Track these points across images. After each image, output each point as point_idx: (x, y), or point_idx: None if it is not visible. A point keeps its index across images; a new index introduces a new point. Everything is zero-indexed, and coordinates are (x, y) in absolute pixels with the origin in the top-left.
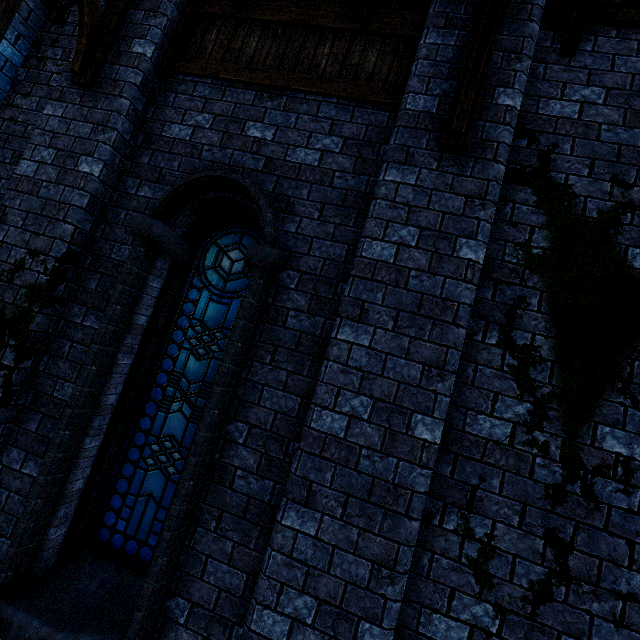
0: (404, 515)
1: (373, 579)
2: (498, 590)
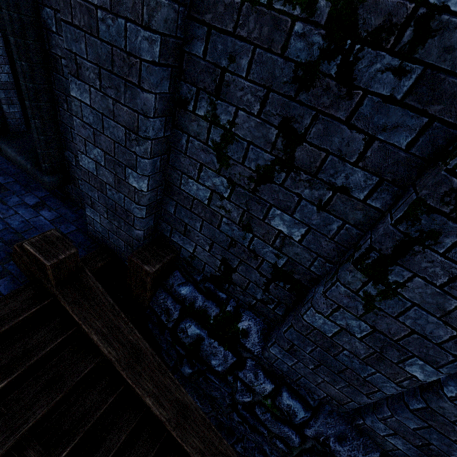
0: (138, 86)
1: (127, 141)
2: (232, 169)
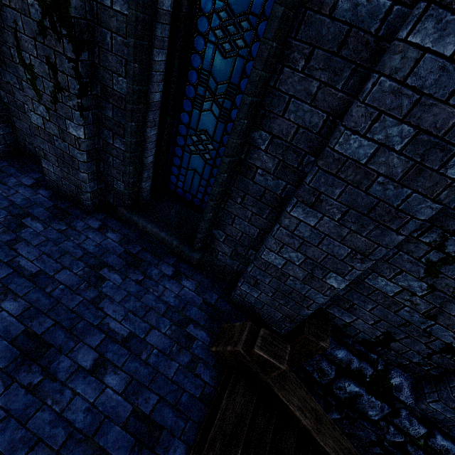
0: (394, 231)
1: (348, 257)
2: (439, 280)
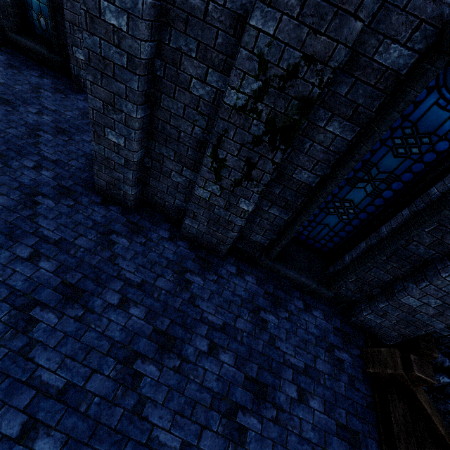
0: None
1: None
2: None
